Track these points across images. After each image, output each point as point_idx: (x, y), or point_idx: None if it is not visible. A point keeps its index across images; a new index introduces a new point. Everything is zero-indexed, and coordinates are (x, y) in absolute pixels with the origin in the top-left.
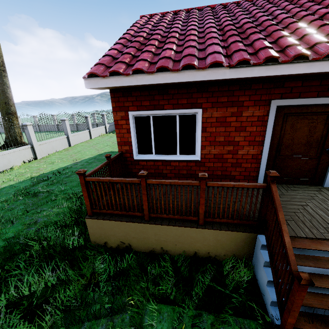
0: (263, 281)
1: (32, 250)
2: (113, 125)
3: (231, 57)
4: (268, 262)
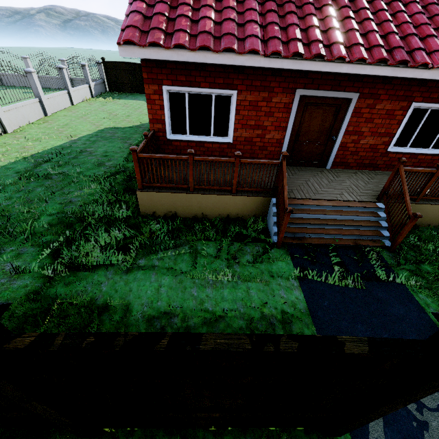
0: (271, 225)
1: (92, 218)
2: (100, 83)
3: (267, 43)
4: (275, 213)
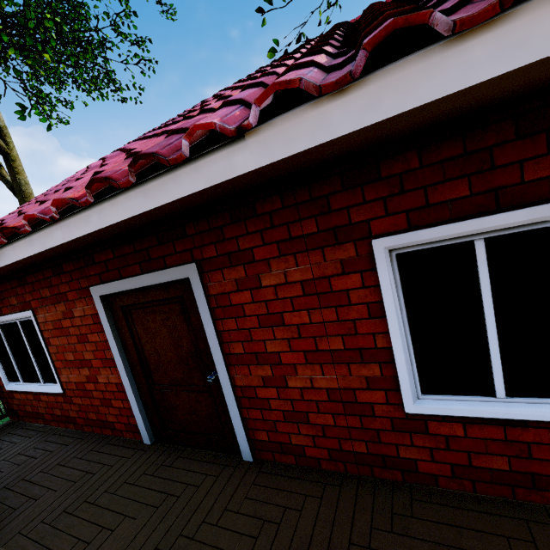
0: None
1: None
2: None
3: None
4: None
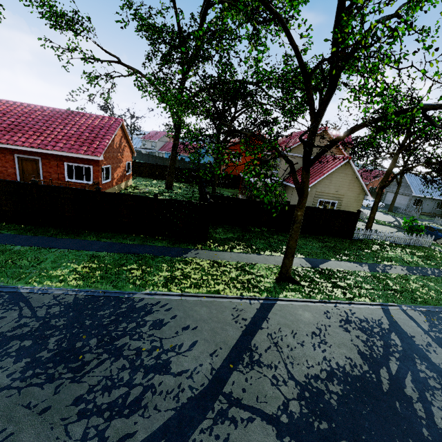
0: None
1: None
2: None
3: None
4: None
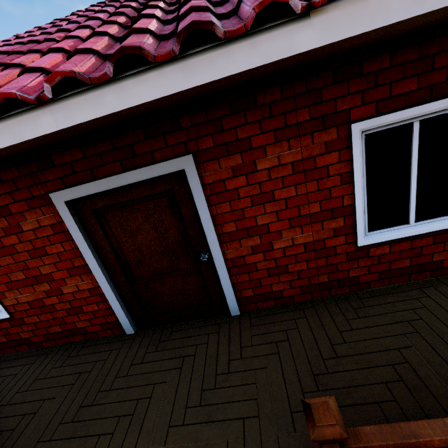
0: None
1: None
2: None
3: None
4: None
